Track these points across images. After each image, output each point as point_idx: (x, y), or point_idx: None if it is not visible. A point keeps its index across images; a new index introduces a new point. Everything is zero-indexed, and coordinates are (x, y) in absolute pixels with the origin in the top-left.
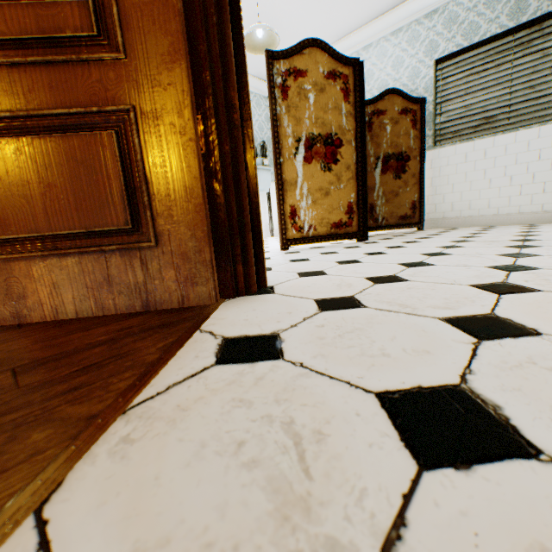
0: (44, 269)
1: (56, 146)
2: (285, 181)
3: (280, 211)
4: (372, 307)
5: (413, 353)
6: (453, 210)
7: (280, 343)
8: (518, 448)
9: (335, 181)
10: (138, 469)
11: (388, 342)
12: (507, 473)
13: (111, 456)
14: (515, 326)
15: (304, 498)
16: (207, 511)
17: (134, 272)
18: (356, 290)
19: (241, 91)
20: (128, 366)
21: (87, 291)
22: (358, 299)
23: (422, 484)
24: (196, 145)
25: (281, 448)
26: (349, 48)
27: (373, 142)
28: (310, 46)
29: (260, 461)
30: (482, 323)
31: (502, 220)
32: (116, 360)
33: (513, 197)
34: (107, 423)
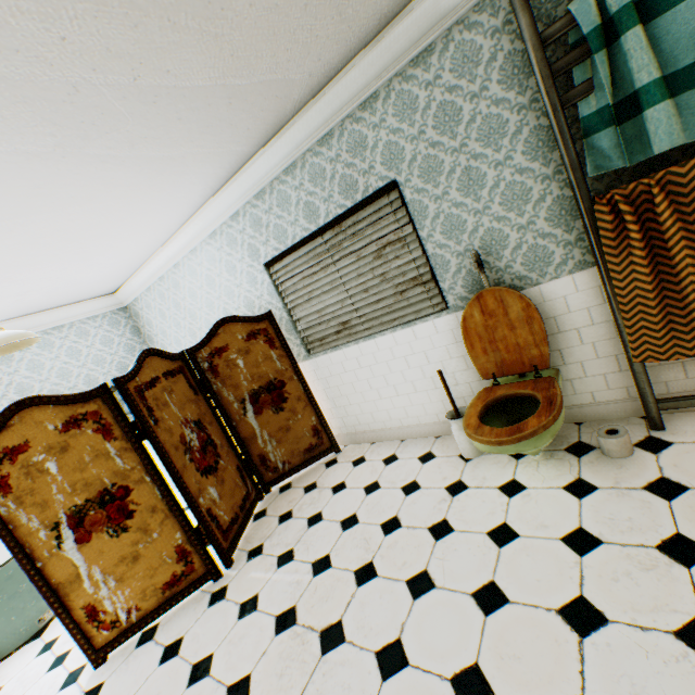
0: None
1: None
2: (59, 584)
3: (69, 625)
4: None
5: None
6: (361, 422)
7: None
8: None
9: (143, 535)
10: None
11: None
12: None
13: None
14: None
15: None
16: None
17: None
18: None
19: None
20: None
21: None
22: None
23: None
24: None
25: None
26: (177, 254)
27: (228, 386)
28: (18, 410)
29: None
30: None
31: (410, 432)
32: None
33: (408, 408)
34: None
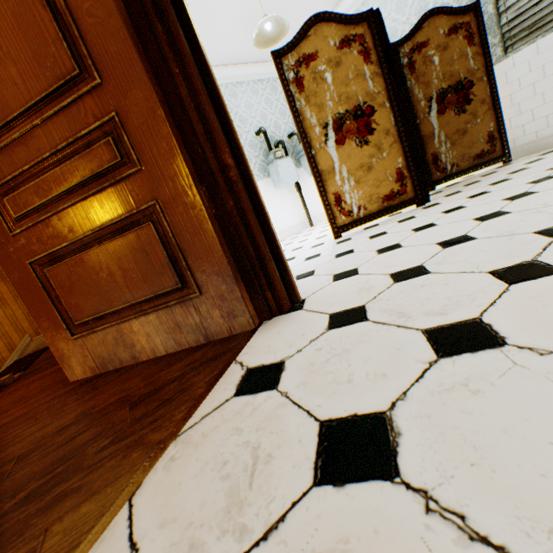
0: (139, 325)
1: (121, 243)
2: (321, 172)
3: (324, 203)
4: (372, 320)
5: (372, 377)
6: (549, 125)
7: (281, 372)
8: (385, 472)
9: (376, 152)
10: (173, 478)
11: (360, 366)
12: (363, 491)
13: (164, 469)
14: (487, 335)
15: (242, 500)
16: (196, 505)
17: (192, 316)
18: (372, 295)
19: (232, 147)
20: (185, 399)
21: (167, 335)
22: (366, 310)
23: (307, 495)
24: (205, 213)
25: (245, 466)
26: None
27: (419, 84)
28: (314, 24)
29: (230, 475)
30: (457, 334)
31: None
32: (180, 394)
33: None
34: (166, 446)
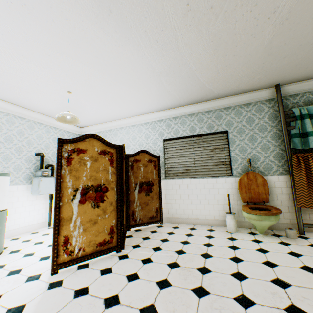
0: None
1: None
2: (62, 218)
3: (55, 242)
4: None
5: None
6: (177, 213)
7: None
8: None
9: (102, 213)
10: None
11: None
12: None
13: None
14: None
15: None
16: None
17: None
18: None
19: None
20: None
21: None
22: None
23: None
24: None
25: None
26: (125, 124)
27: (134, 175)
28: (90, 137)
29: None
30: None
31: (199, 221)
32: None
33: (202, 210)
34: None
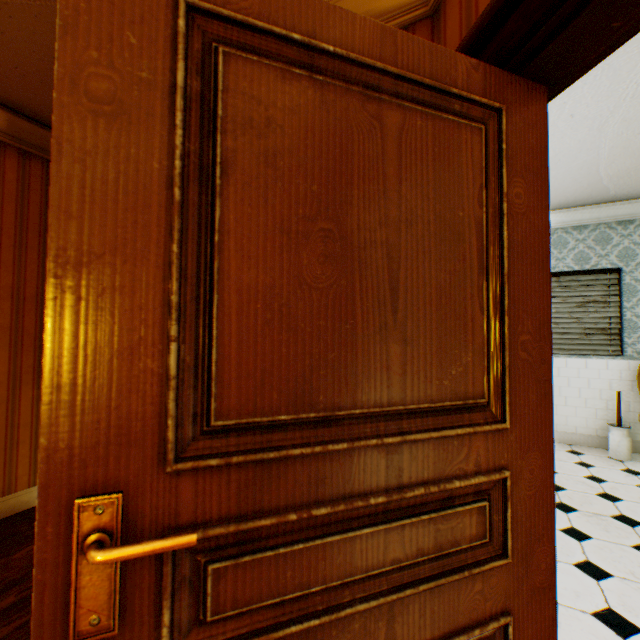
0: None
1: None
2: None
3: None
4: None
5: None
6: None
7: None
8: None
9: None
10: None
11: None
12: None
13: None
14: None
15: None
16: None
17: None
18: None
19: None
20: None
21: None
22: None
23: None
24: (555, 639)
25: None
26: None
27: None
28: None
29: None
30: None
31: None
32: None
33: None
34: None
